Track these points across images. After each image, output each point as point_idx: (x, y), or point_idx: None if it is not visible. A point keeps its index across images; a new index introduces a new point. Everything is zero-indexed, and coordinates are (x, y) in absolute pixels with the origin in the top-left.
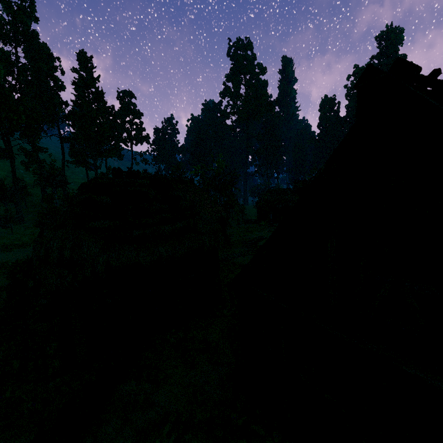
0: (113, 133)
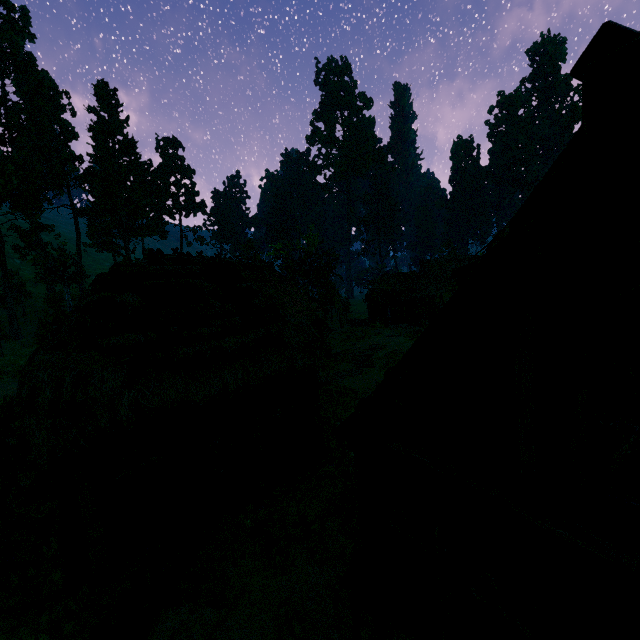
0: (152, 201)
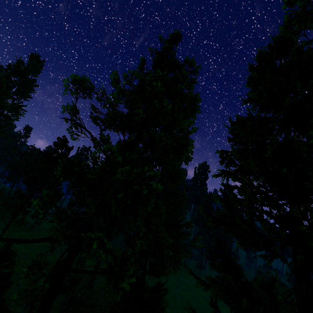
0: None
